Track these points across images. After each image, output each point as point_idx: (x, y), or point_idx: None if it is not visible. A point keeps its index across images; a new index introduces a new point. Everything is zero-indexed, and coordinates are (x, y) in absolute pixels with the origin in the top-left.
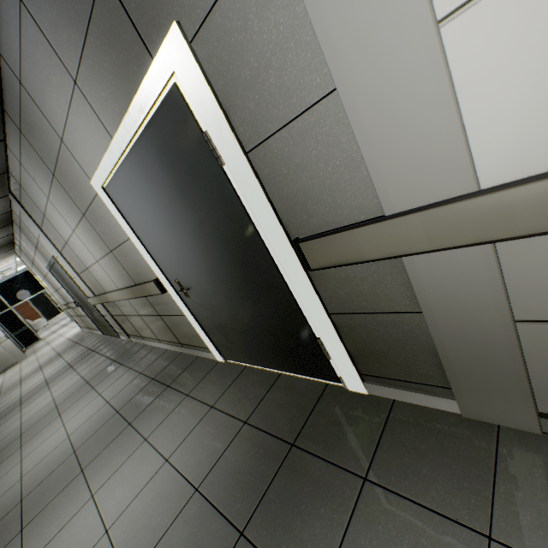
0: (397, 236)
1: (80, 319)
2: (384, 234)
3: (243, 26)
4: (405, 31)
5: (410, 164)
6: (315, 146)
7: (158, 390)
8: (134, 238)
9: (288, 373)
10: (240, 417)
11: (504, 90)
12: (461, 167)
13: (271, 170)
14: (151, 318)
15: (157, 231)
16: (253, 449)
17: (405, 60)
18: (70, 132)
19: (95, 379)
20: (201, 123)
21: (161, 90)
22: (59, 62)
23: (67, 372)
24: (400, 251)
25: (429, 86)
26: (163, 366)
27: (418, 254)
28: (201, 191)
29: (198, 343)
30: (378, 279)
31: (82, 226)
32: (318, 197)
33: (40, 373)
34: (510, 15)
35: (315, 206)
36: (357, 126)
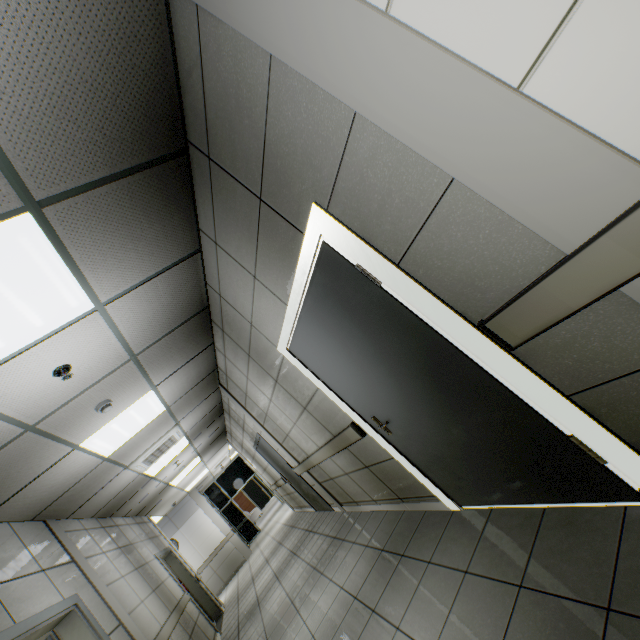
0: (596, 269)
1: (290, 498)
2: (577, 273)
3: (361, 179)
4: (490, 111)
5: (563, 197)
6: (457, 229)
7: (392, 563)
8: (321, 386)
9: (554, 505)
10: (509, 579)
11: (621, 92)
12: (623, 171)
13: (424, 269)
14: (359, 474)
15: (340, 371)
16: (548, 624)
17: (503, 127)
18: (256, 315)
19: (321, 563)
20: (351, 260)
21: (314, 252)
22: (242, 269)
23: (292, 561)
24: (610, 283)
25: (538, 132)
26: (389, 531)
27: (637, 277)
28: (368, 315)
29: (419, 492)
30: (606, 328)
31: (276, 392)
32: (482, 271)
33: (268, 567)
34: (581, 47)
35: (484, 281)
36: (488, 194)
